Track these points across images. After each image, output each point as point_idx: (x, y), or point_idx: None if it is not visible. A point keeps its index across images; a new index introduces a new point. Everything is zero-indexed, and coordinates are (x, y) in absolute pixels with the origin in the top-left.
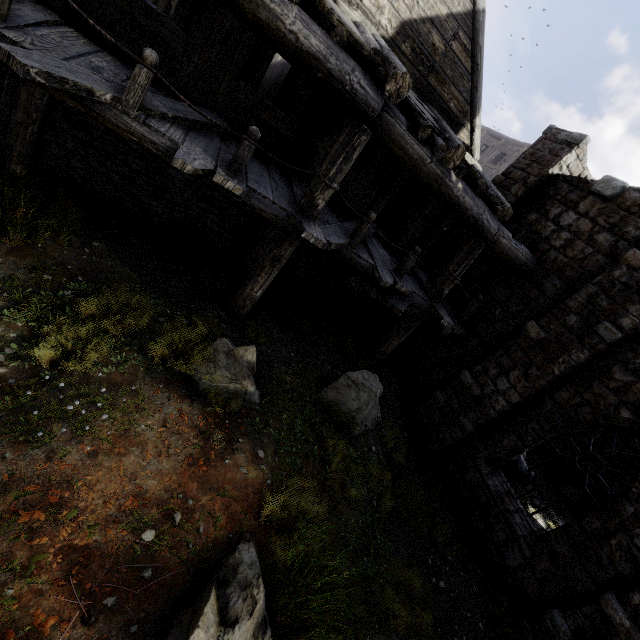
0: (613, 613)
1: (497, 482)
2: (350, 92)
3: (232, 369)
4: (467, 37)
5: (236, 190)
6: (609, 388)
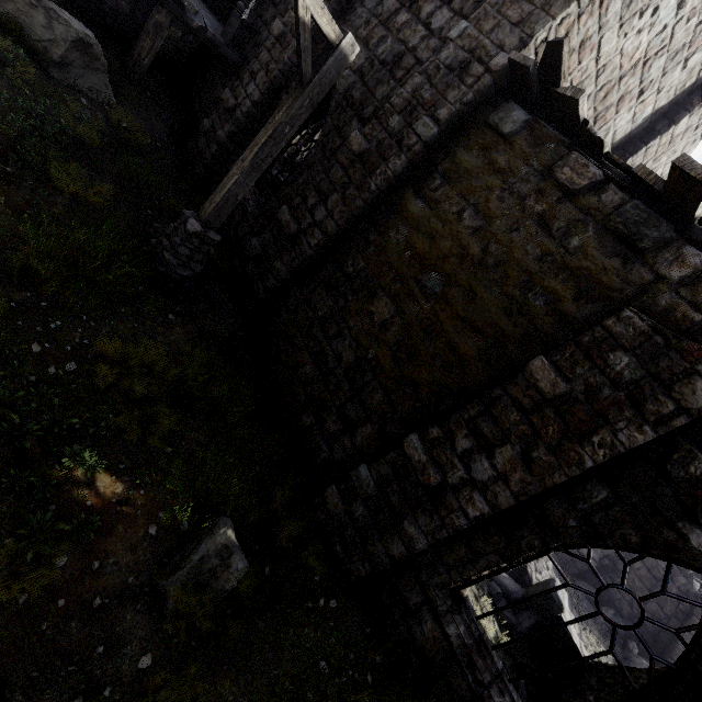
0: (283, 217)
1: None
2: None
3: None
4: None
5: None
6: None
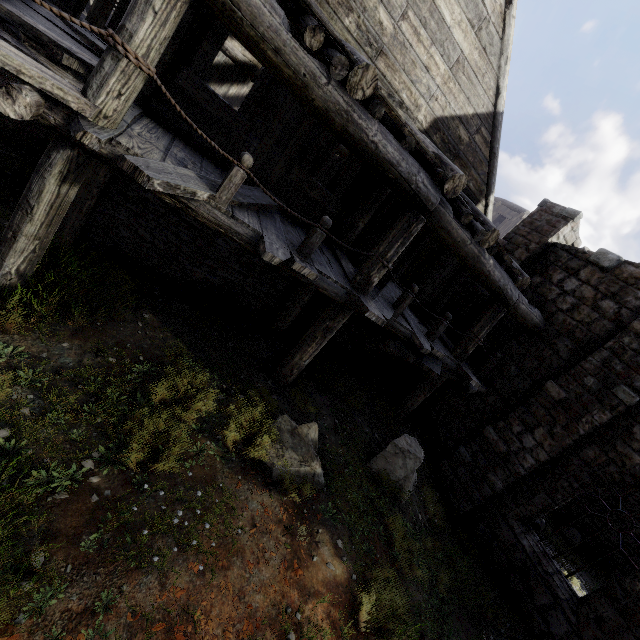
0: None
1: (531, 542)
2: (415, 190)
3: (299, 449)
4: (488, 132)
5: (310, 275)
6: (632, 448)
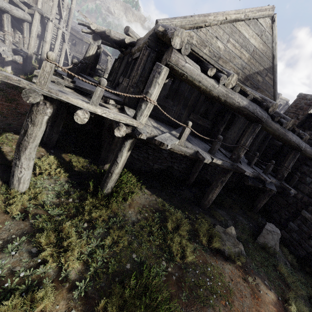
0: None
1: None
2: (256, 115)
3: (230, 240)
4: (271, 74)
5: (219, 162)
6: None
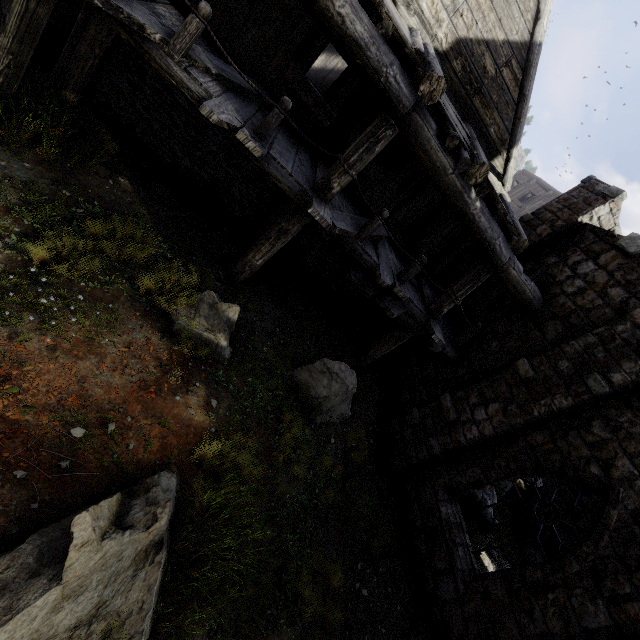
0: None
1: (450, 511)
2: (384, 84)
3: (211, 320)
4: (519, 67)
5: (255, 151)
6: (585, 441)
